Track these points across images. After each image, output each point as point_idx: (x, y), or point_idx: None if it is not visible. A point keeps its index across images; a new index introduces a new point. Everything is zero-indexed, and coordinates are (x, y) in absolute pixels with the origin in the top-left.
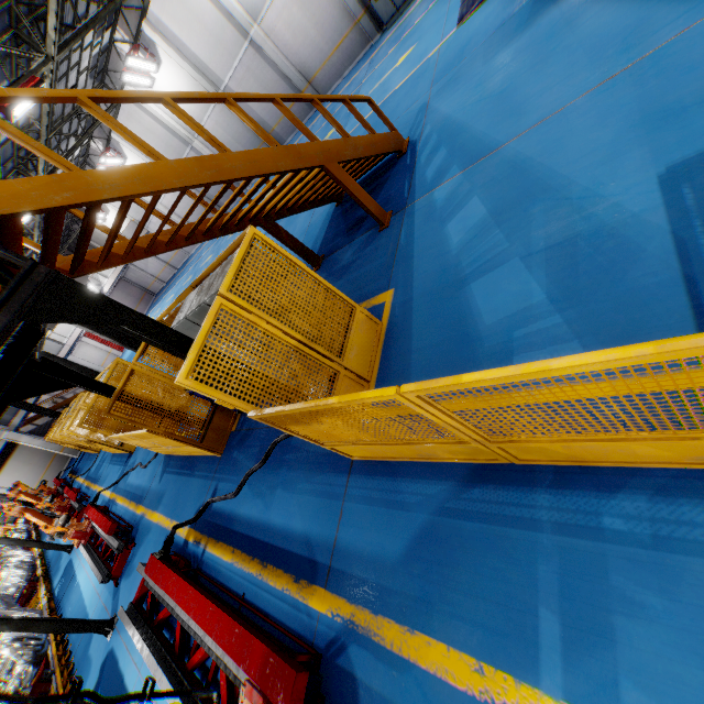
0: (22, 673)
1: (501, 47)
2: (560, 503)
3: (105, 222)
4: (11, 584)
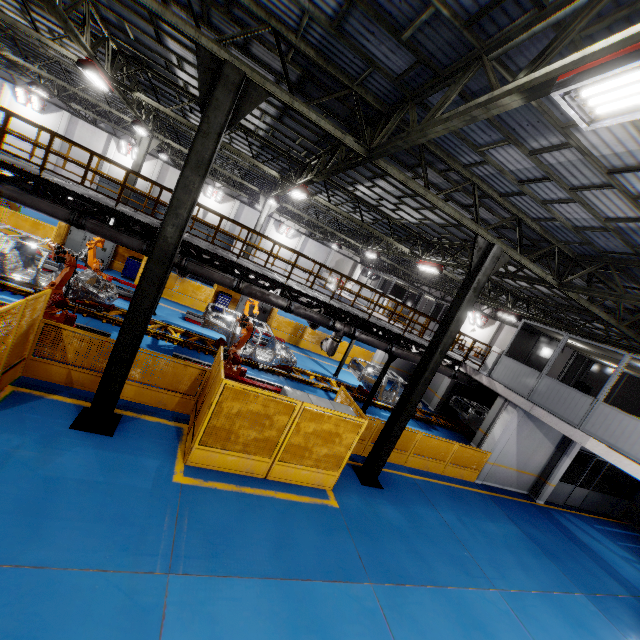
0: None
1: None
2: None
3: None
4: None
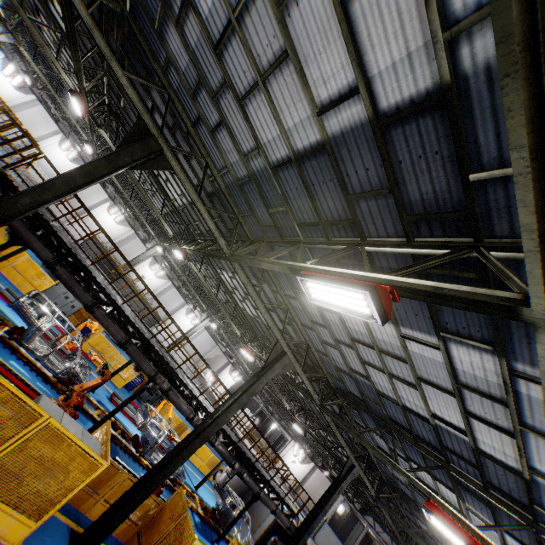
0: None
1: (32, 257)
2: (5, 276)
3: None
4: None
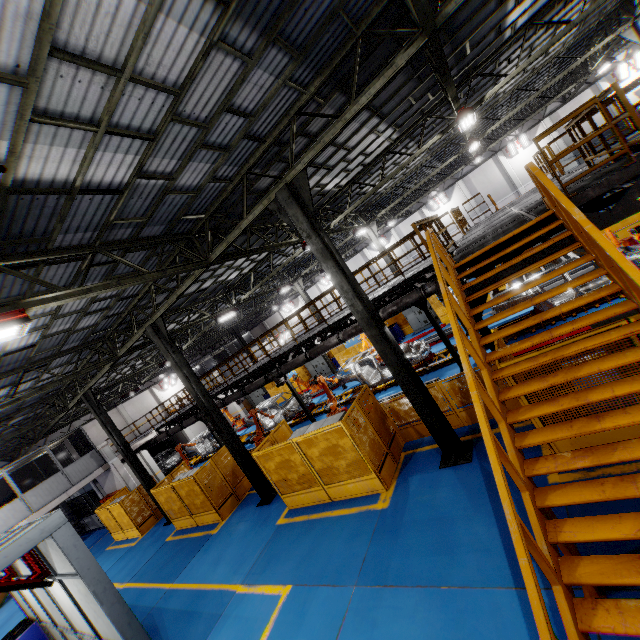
0: (419, 349)
1: None
2: None
3: (288, 313)
4: (296, 403)
